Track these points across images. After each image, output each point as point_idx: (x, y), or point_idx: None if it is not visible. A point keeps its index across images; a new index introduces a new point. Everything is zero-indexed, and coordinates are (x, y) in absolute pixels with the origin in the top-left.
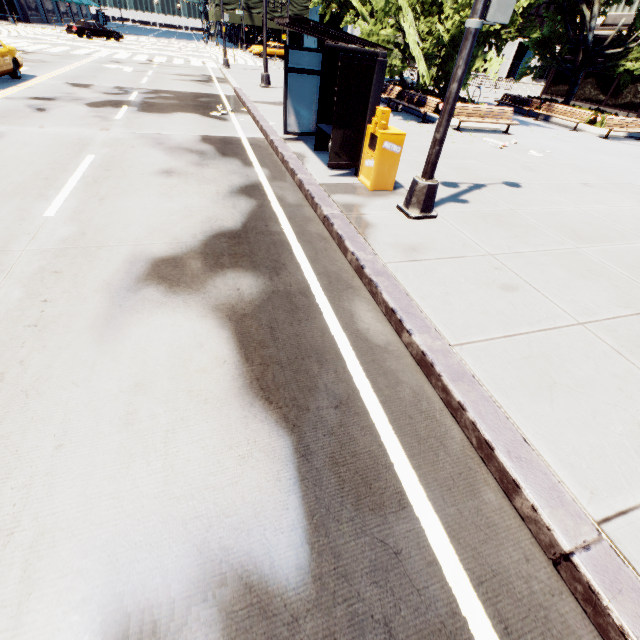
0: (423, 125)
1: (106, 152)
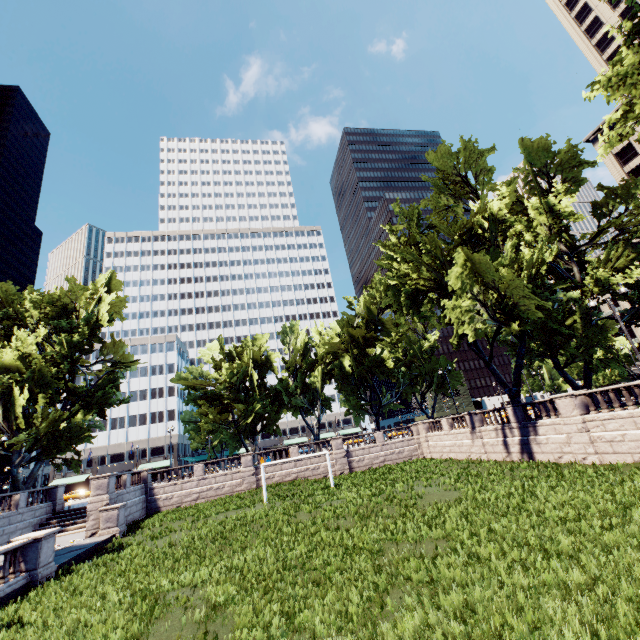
0: None
1: None
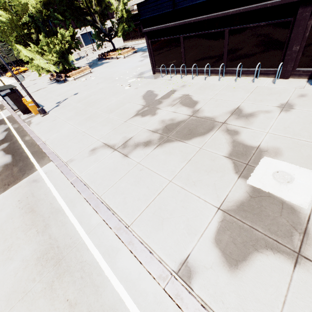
0: (65, 83)
1: None
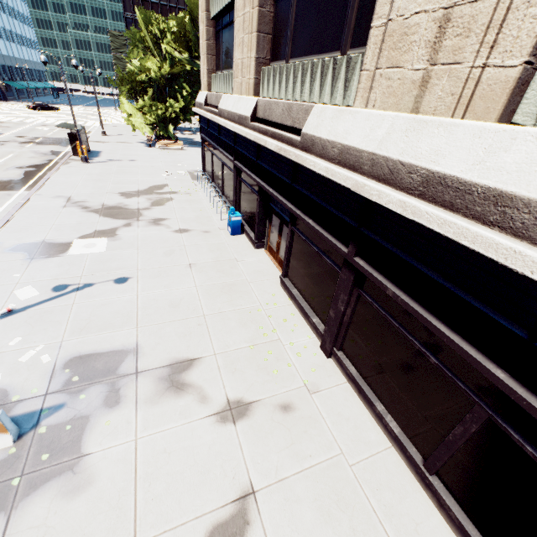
0: (148, 148)
1: (18, 154)
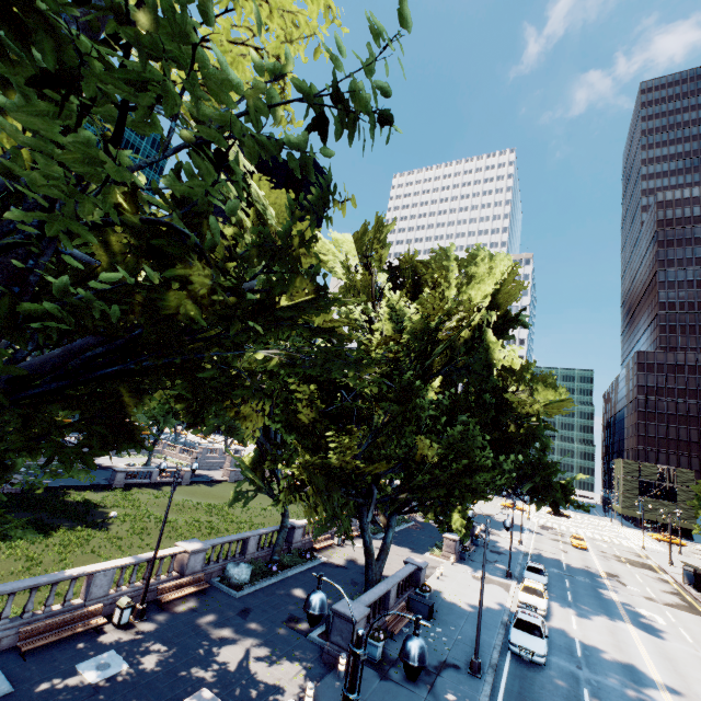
0: None
1: (637, 574)
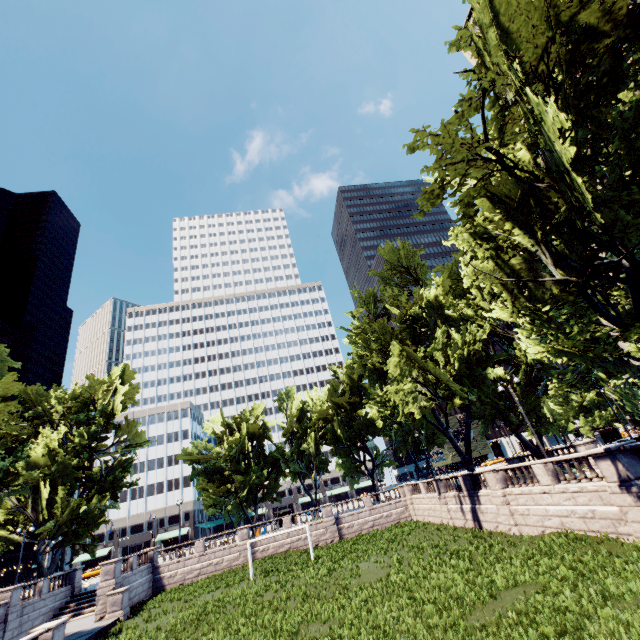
0: None
1: None
